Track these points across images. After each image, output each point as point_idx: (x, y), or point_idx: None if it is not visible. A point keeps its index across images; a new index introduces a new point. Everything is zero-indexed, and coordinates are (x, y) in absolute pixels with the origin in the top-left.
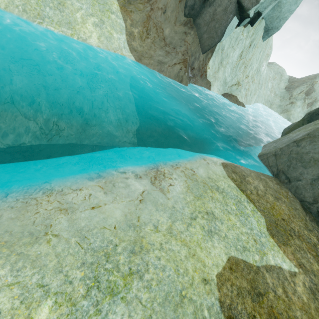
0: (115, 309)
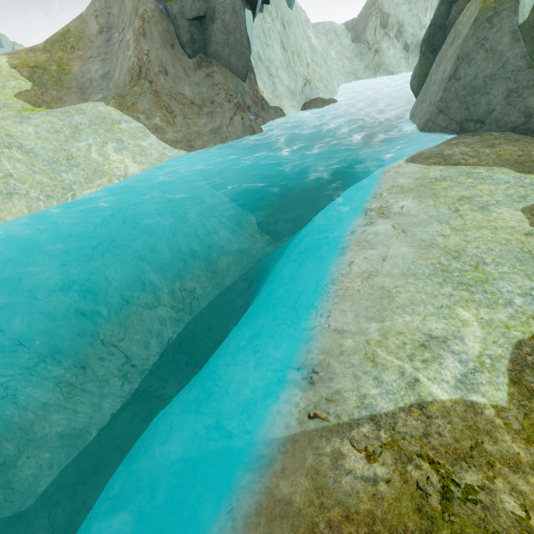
0: (500, 286)
